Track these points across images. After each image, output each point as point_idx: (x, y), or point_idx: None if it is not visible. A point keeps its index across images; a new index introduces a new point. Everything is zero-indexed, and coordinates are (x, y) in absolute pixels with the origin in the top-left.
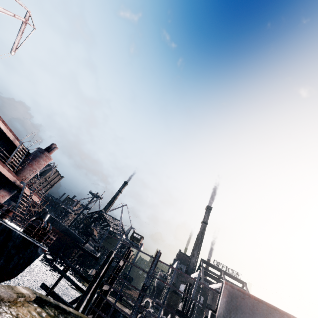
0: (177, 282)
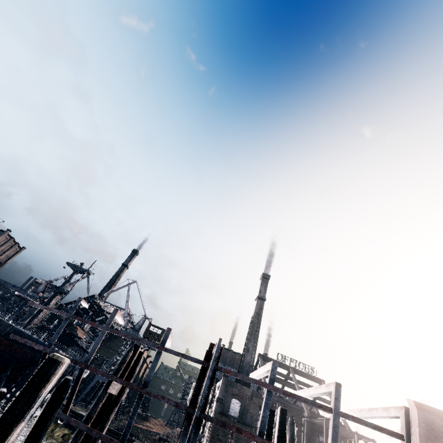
0: (225, 397)
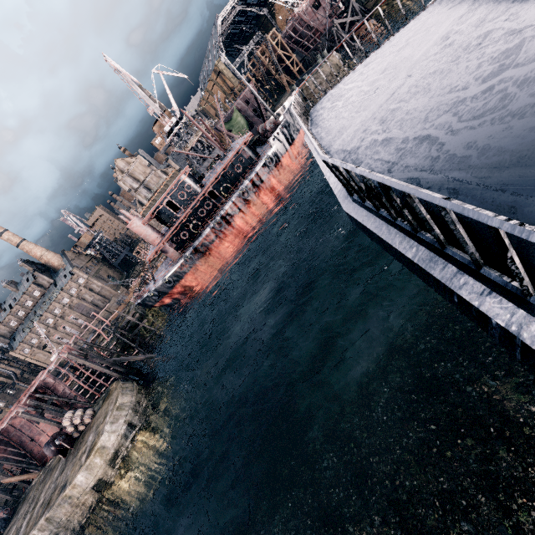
0: None
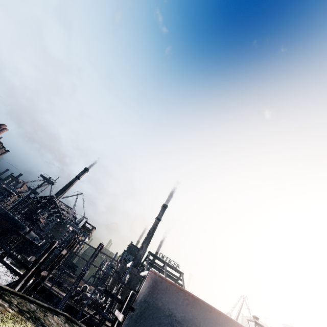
0: (121, 271)
